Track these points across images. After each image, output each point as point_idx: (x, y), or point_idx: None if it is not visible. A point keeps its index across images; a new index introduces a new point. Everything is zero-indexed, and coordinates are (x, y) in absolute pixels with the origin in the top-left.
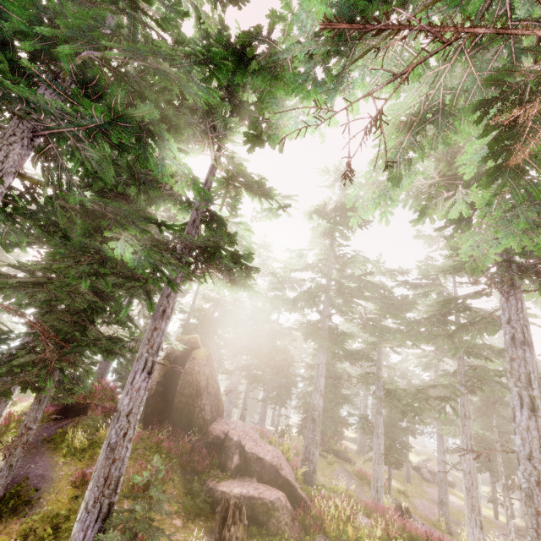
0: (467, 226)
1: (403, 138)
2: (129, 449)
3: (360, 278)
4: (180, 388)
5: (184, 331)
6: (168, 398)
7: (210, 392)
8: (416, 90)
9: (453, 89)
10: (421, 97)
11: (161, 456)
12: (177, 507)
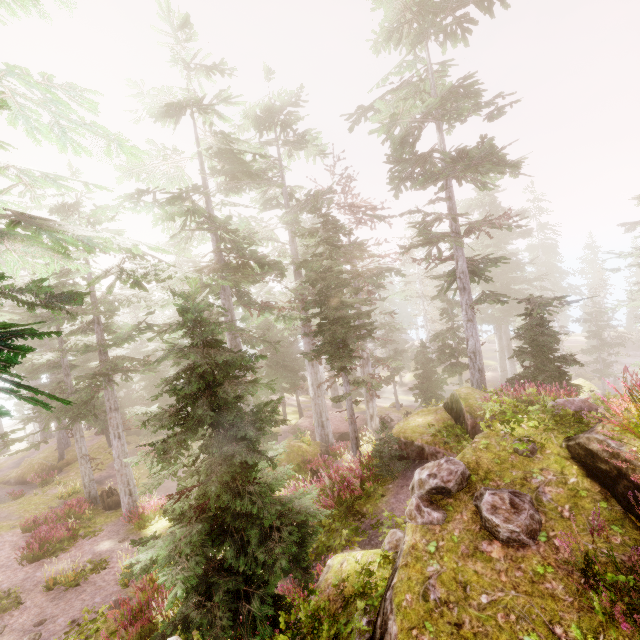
0: None
1: None
2: None
3: None
4: None
5: None
6: None
7: None
8: None
9: None
10: None
11: None
12: None
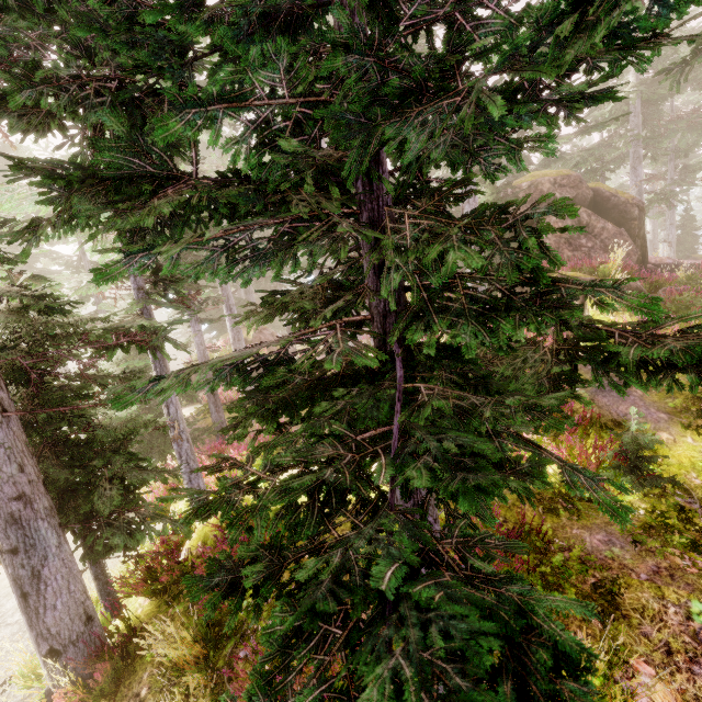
0: None
1: None
2: None
3: None
4: (638, 231)
5: None
6: None
7: None
8: None
9: None
10: None
11: None
12: None
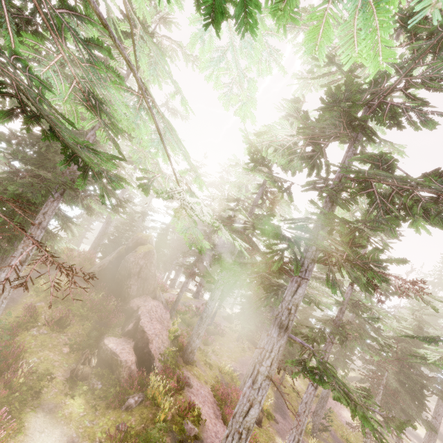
0: (290, 197)
1: (98, 119)
2: (5, 303)
3: (265, 218)
4: (120, 269)
5: (165, 228)
6: (114, 273)
7: (142, 277)
8: (57, 78)
9: (84, 78)
10: (72, 84)
11: (84, 308)
12: (74, 341)
